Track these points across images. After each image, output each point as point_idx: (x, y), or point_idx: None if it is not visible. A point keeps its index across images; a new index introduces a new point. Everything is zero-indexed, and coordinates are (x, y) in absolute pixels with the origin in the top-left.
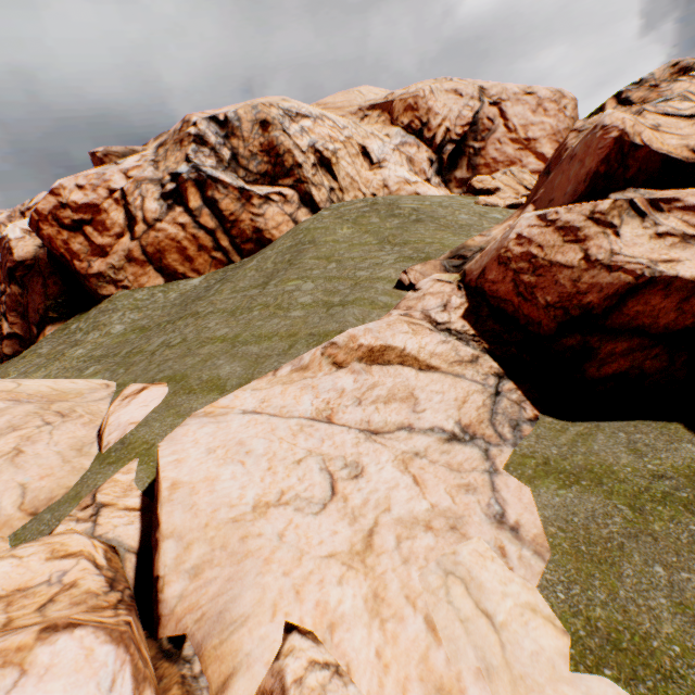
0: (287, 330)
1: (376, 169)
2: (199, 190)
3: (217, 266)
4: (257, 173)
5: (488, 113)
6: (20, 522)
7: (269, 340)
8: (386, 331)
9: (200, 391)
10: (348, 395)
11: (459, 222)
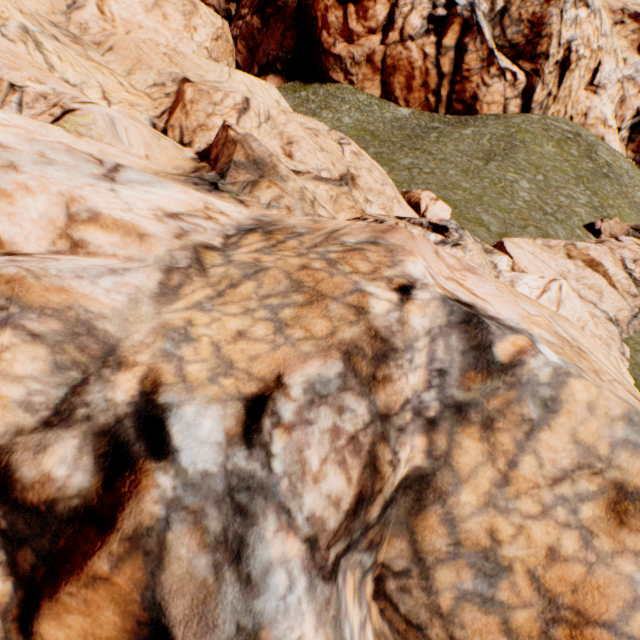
0: (518, 213)
1: (589, 92)
2: (460, 31)
3: (424, 108)
4: (509, 40)
5: None
6: None
7: (508, 213)
8: (603, 255)
9: (474, 222)
10: (572, 274)
11: (635, 197)
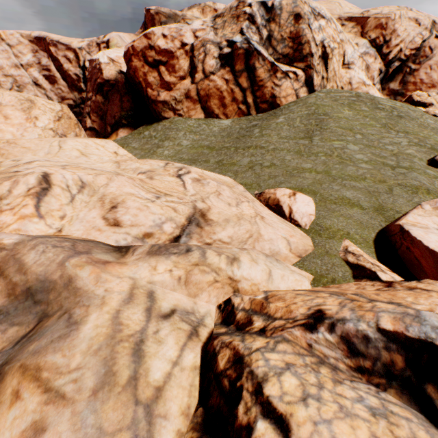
0: (372, 177)
1: (345, 69)
2: (245, 58)
3: (239, 115)
4: (281, 53)
5: (431, 43)
6: (293, 259)
7: (364, 180)
8: None
9: (342, 204)
10: None
11: (430, 124)
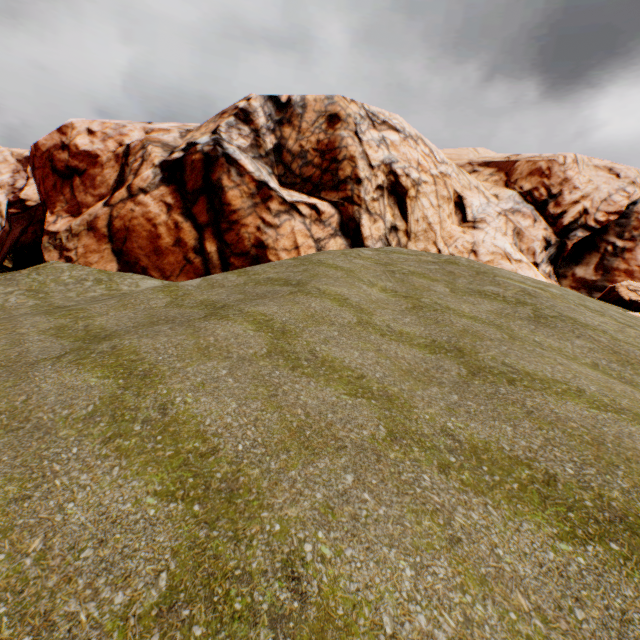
0: None
1: (467, 228)
2: (206, 168)
3: (190, 274)
4: (299, 175)
5: None
6: None
7: None
8: None
9: None
10: None
11: None
